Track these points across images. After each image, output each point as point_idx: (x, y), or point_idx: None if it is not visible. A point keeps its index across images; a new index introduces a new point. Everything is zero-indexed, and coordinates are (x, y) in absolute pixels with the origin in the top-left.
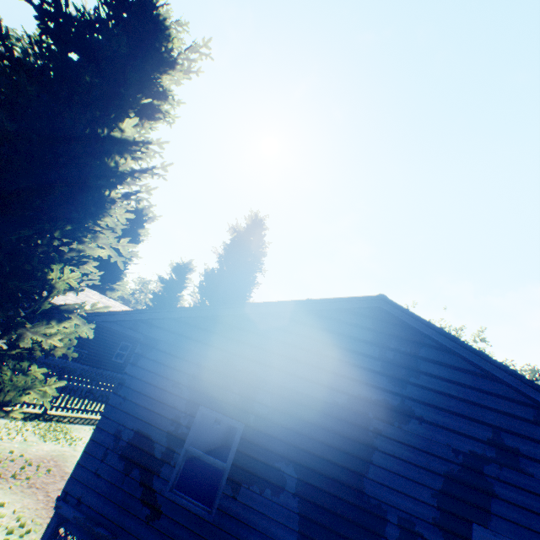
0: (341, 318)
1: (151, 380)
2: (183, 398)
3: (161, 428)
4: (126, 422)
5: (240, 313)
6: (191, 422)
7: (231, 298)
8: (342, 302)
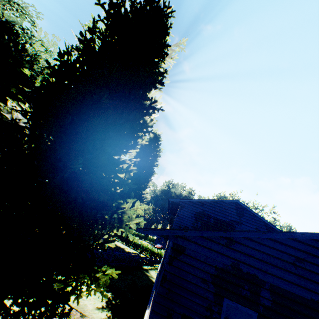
0: (303, 241)
1: (185, 277)
2: (211, 291)
3: (200, 313)
4: (174, 307)
5: (247, 237)
6: (220, 309)
7: (140, 182)
8: (312, 234)
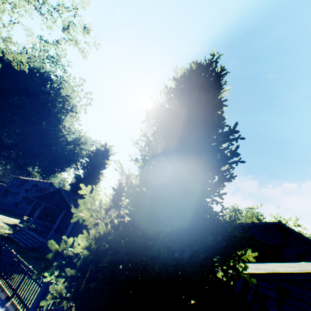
0: None
1: None
2: None
3: None
4: None
5: None
6: None
7: None
8: None
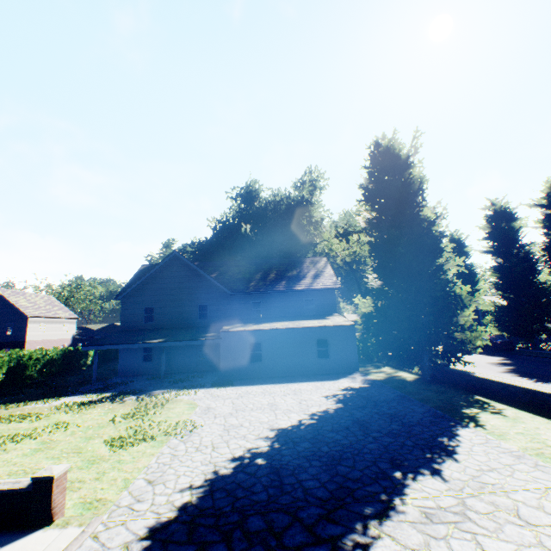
0: None
1: None
2: None
3: None
4: None
5: None
6: None
7: None
8: None
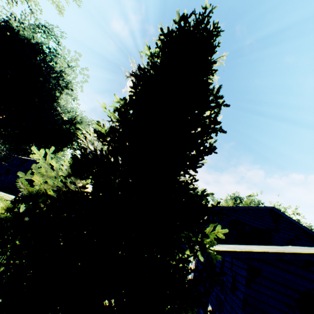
0: None
1: (267, 301)
2: None
3: None
4: None
5: None
6: None
7: None
8: None
